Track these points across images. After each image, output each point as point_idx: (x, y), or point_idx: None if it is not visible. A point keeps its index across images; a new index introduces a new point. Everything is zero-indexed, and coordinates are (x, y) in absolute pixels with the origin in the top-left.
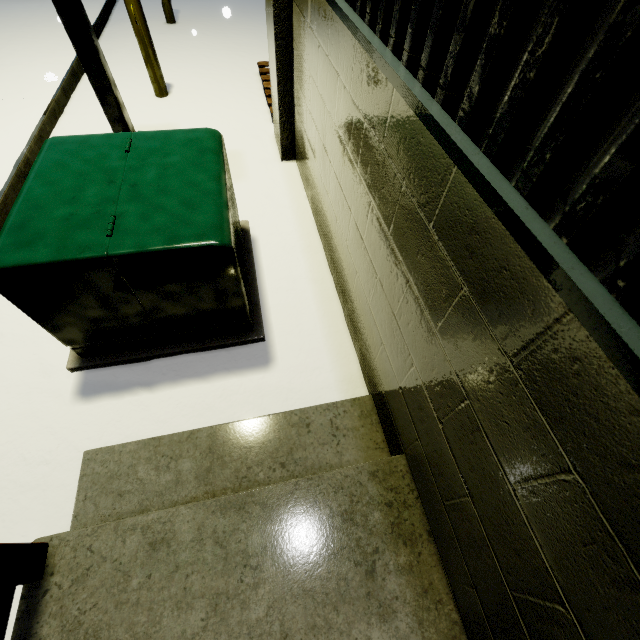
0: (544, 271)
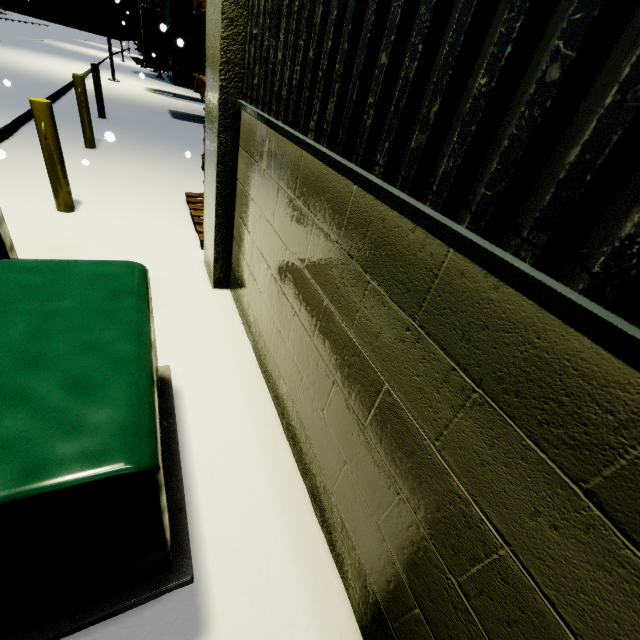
0: None
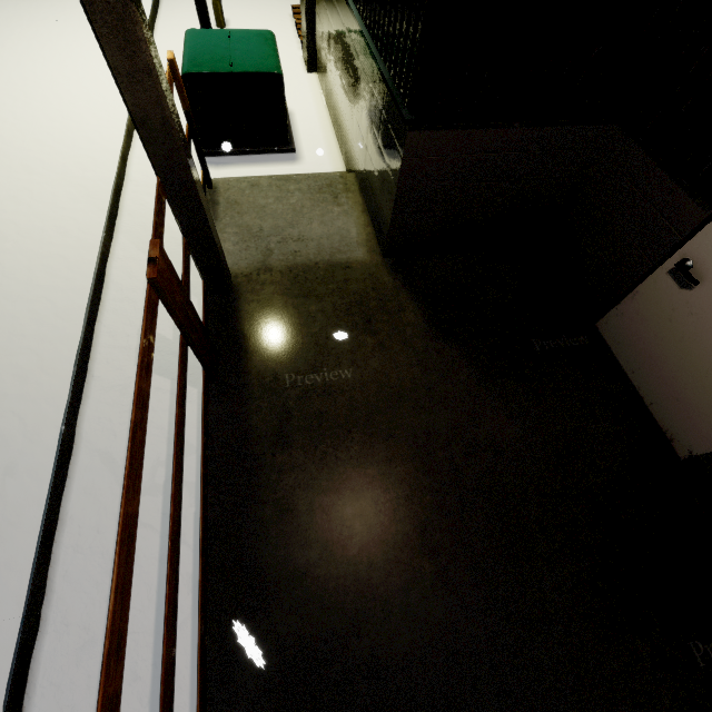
0: (360, 31)
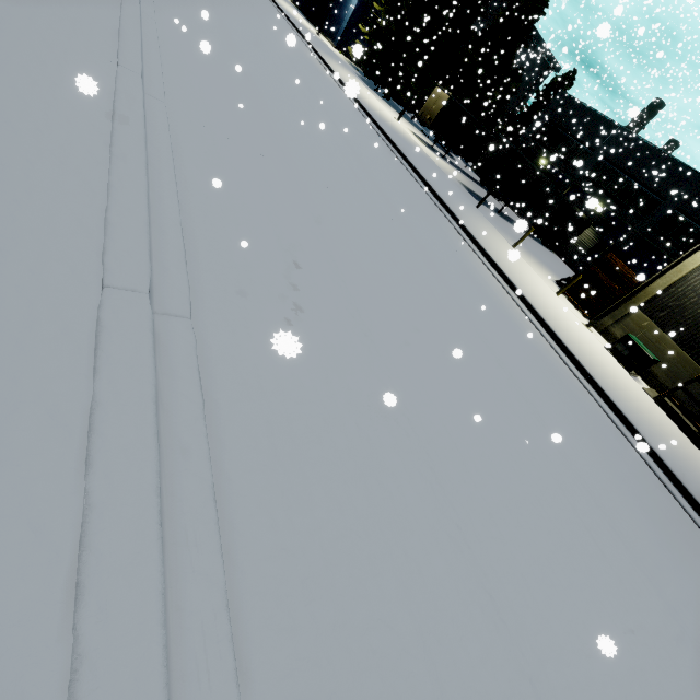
0: None
